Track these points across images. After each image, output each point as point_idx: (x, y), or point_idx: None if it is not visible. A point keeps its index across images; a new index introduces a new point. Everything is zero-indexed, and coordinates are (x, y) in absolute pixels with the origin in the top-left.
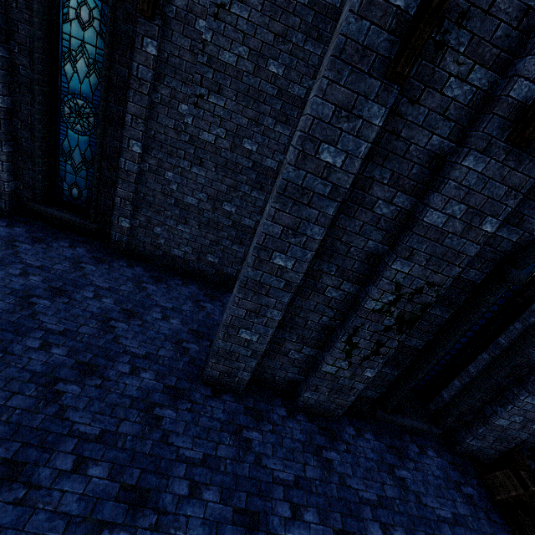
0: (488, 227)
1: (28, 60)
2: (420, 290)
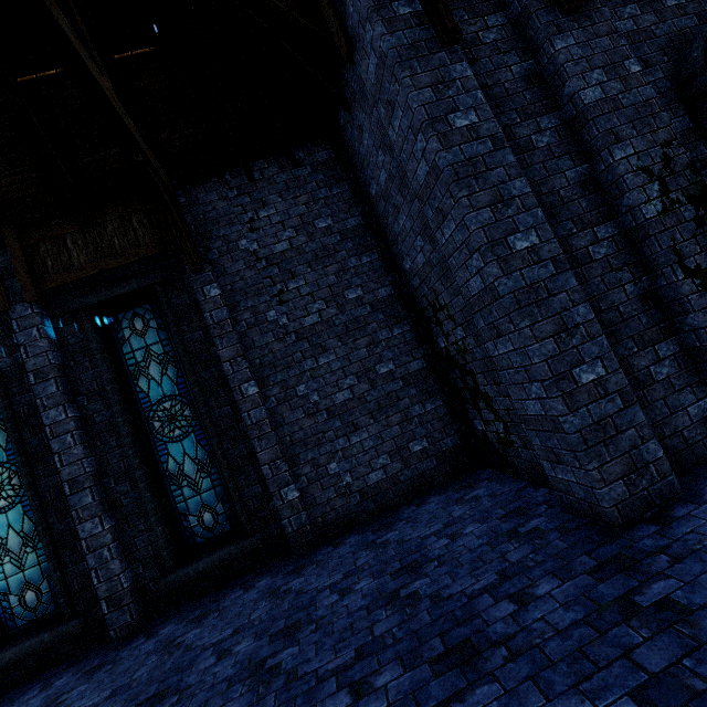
0: (635, 68)
1: (101, 402)
2: (666, 158)
